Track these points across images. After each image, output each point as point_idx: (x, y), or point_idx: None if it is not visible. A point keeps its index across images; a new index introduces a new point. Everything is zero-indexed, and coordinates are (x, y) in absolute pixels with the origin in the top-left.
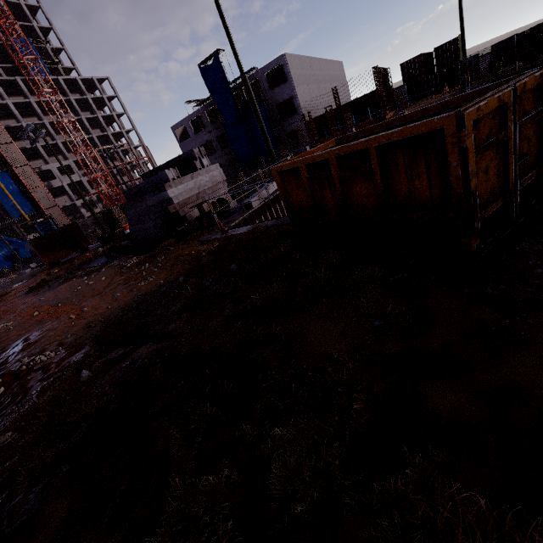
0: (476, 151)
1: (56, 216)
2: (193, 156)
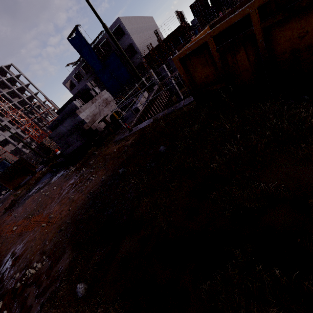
0: None
1: (8, 158)
2: (88, 88)
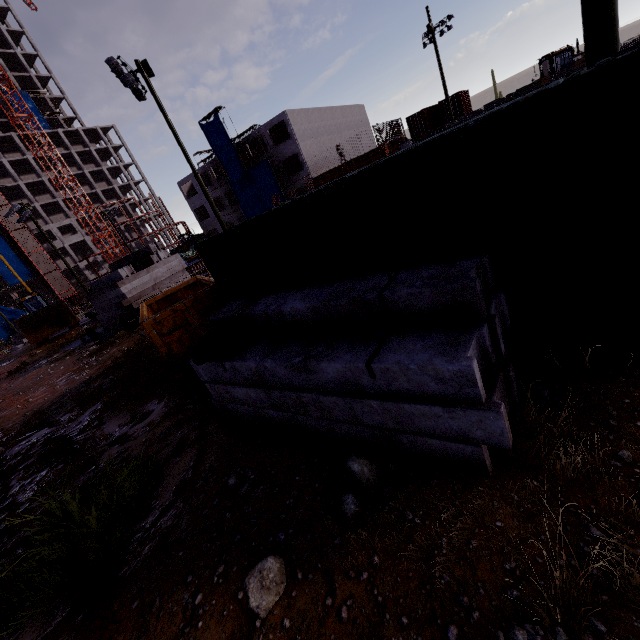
0: (162, 335)
1: (56, 281)
2: (150, 251)
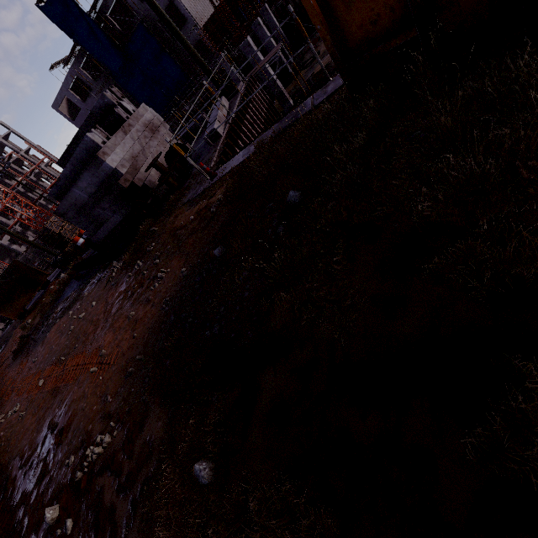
0: None
1: None
2: (109, 103)
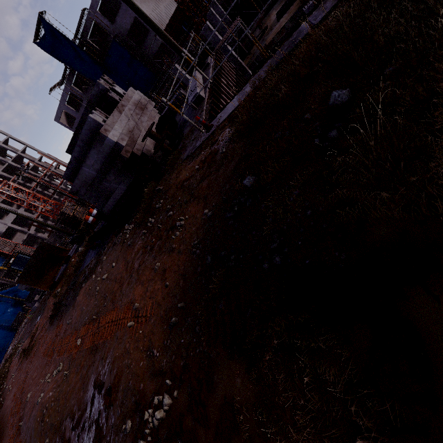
0: None
1: (23, 252)
2: (104, 90)
